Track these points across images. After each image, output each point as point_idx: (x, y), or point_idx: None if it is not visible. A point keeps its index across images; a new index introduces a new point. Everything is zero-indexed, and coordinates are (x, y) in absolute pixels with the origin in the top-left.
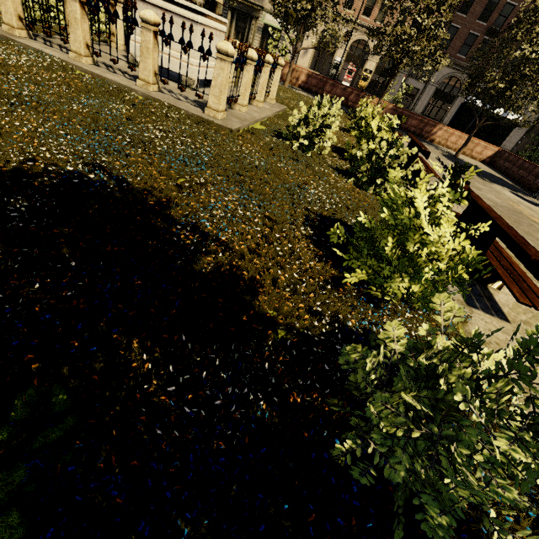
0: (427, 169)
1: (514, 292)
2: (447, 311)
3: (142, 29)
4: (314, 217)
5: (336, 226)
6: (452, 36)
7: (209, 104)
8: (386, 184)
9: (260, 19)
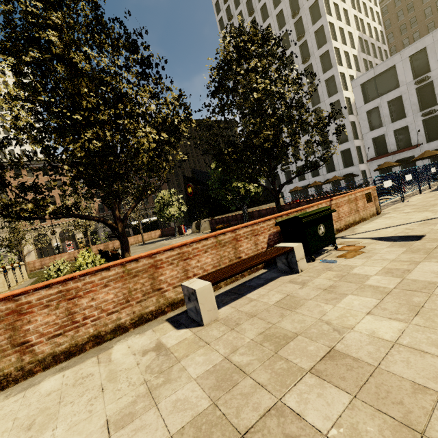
0: None
1: None
2: (82, 265)
3: None
4: None
5: None
6: None
7: None
8: None
9: None
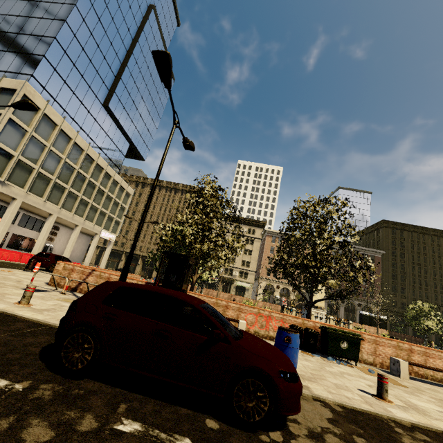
0: None
1: None
2: None
3: (330, 320)
4: None
5: None
6: None
7: None
8: None
9: (234, 283)
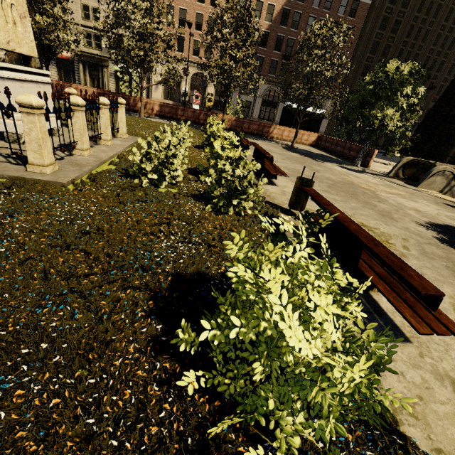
0: (275, 170)
1: (409, 319)
2: None
3: None
4: (165, 288)
5: (184, 321)
6: (261, 63)
7: (30, 160)
8: (244, 203)
9: (110, 67)
